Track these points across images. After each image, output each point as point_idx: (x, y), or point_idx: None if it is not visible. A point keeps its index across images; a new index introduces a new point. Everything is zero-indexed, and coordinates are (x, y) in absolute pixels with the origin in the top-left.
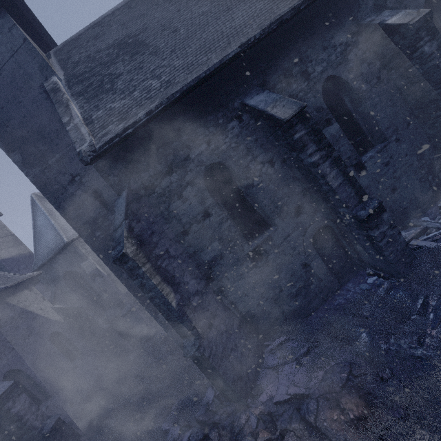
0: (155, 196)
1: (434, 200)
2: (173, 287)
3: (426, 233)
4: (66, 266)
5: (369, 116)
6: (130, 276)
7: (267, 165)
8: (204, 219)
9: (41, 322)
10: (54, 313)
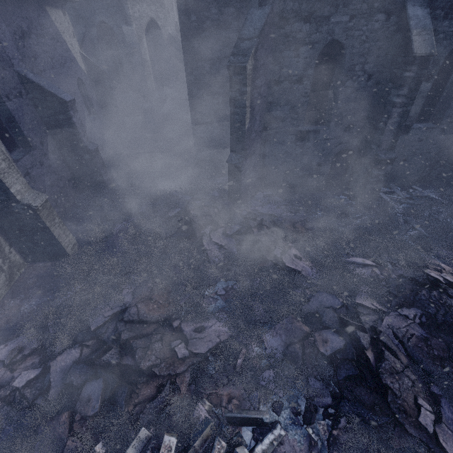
0: (282, 32)
1: (413, 183)
2: (250, 116)
3: (391, 194)
4: (106, 15)
5: (451, 98)
6: (230, 86)
7: (365, 77)
8: (296, 83)
9: (71, 60)
10: (80, 59)
